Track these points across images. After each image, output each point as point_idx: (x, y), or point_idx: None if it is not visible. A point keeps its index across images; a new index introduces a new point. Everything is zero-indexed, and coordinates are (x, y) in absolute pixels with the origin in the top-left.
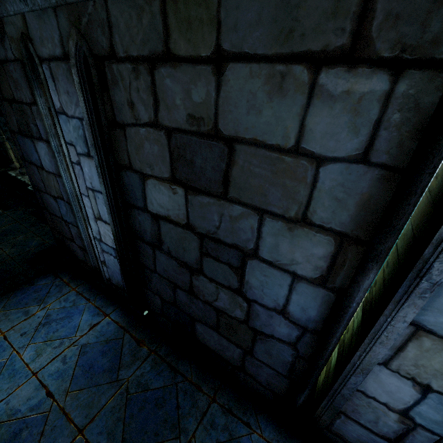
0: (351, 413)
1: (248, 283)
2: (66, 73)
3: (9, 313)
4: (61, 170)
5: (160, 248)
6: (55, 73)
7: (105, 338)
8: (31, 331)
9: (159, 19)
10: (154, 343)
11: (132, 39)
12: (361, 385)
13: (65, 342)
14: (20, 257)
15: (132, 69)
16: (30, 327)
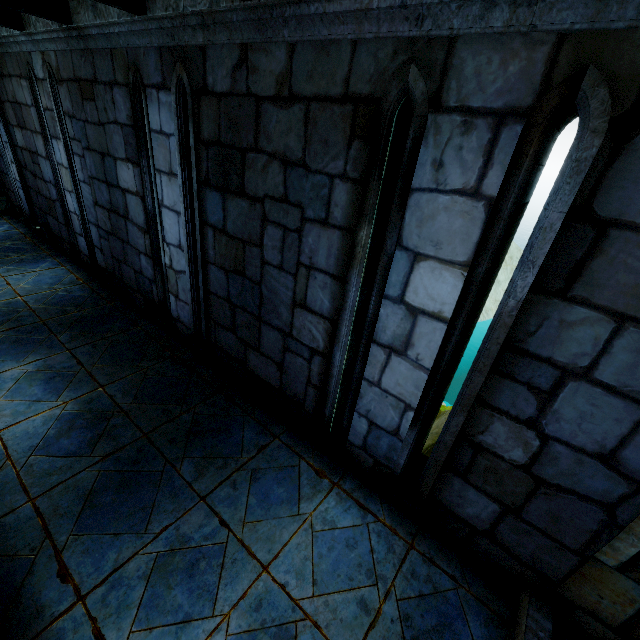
0: (75, 229)
1: (42, 171)
2: None
3: None
4: None
5: (27, 169)
6: None
7: (10, 234)
8: None
9: None
10: (35, 239)
11: None
12: (69, 207)
13: None
14: None
15: None
16: None
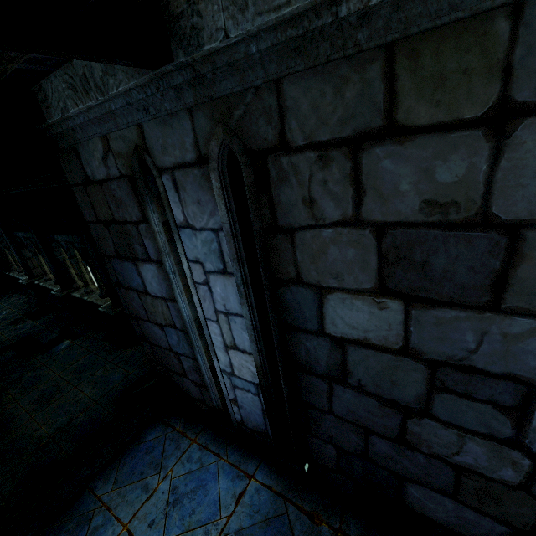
0: None
1: None
2: (198, 180)
3: (124, 491)
4: (176, 294)
5: (343, 382)
6: (181, 182)
7: (262, 515)
8: (160, 517)
9: (379, 85)
10: (334, 516)
11: (322, 121)
12: None
13: (210, 531)
14: (105, 398)
15: (316, 158)
16: (156, 511)
